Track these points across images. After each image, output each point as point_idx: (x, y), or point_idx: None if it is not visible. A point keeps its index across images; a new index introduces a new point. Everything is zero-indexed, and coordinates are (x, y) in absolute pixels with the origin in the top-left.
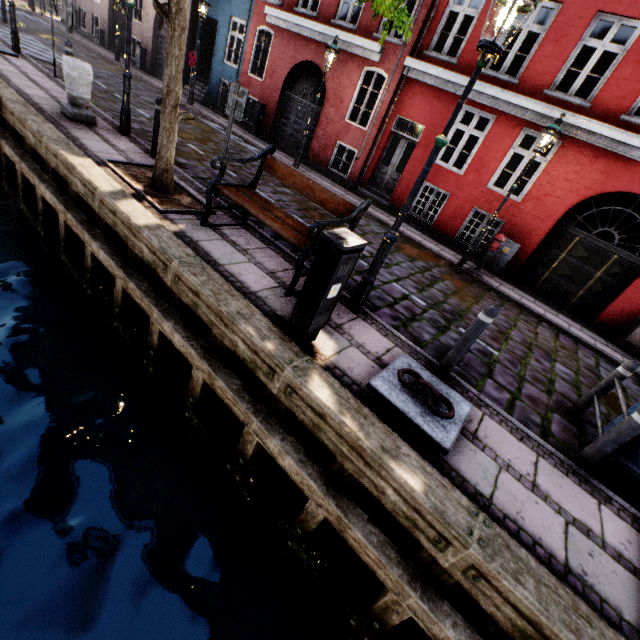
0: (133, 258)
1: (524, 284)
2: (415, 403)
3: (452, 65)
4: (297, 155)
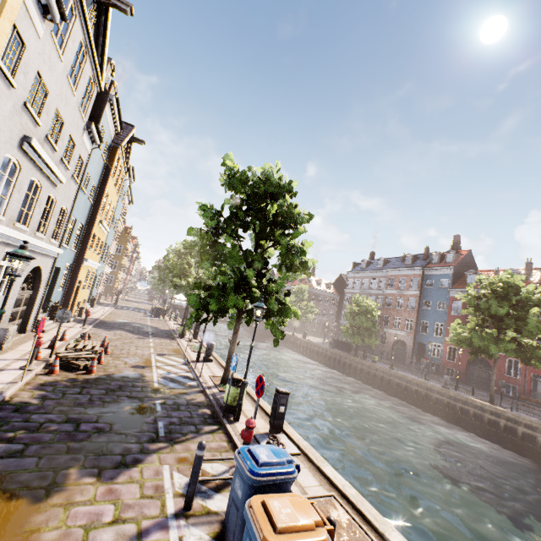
0: (503, 417)
1: None
2: None
3: None
4: None
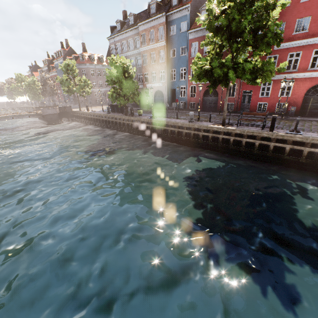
0: (232, 135)
1: (302, 115)
2: (294, 133)
3: None
4: (219, 111)
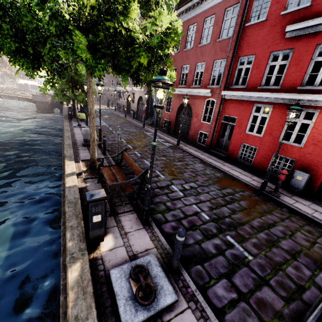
0: None
1: None
2: (129, 289)
3: (244, 89)
4: (177, 140)
